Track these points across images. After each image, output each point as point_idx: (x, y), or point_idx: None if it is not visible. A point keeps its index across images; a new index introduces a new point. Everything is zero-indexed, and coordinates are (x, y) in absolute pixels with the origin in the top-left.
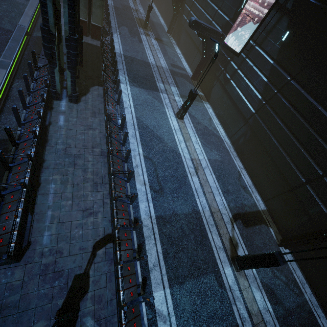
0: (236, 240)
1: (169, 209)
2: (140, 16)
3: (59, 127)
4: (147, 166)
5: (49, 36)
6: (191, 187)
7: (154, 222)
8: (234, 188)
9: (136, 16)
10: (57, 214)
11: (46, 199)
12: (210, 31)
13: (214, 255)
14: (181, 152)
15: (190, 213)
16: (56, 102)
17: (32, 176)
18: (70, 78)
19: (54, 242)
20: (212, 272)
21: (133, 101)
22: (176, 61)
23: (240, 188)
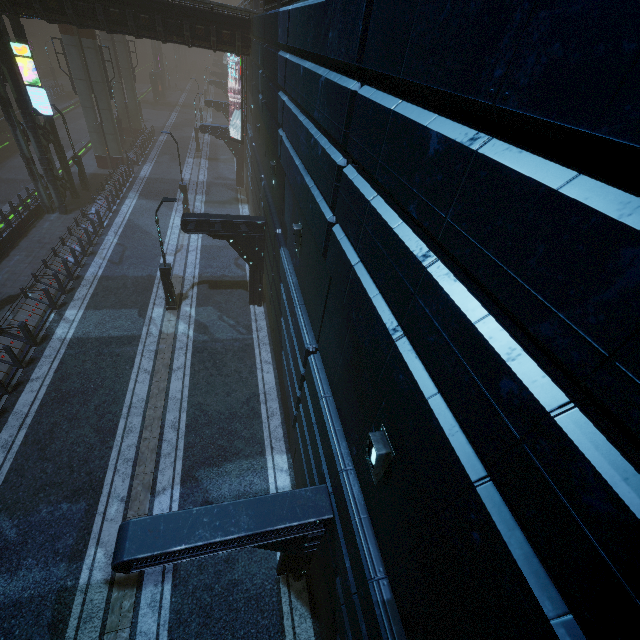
0: (188, 295)
1: (120, 273)
2: (200, 142)
3: (42, 229)
4: (116, 249)
5: (28, 160)
6: (159, 262)
7: (97, 278)
8: (222, 265)
9: (194, 143)
10: (14, 270)
11: (9, 263)
12: (226, 130)
13: (150, 300)
14: (166, 241)
15: (143, 276)
16: (48, 215)
17: (3, 250)
18: (53, 191)
19: (3, 281)
20: (138, 308)
21: (133, 210)
22: (226, 174)
23: (232, 265)
